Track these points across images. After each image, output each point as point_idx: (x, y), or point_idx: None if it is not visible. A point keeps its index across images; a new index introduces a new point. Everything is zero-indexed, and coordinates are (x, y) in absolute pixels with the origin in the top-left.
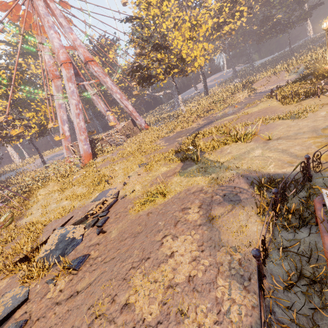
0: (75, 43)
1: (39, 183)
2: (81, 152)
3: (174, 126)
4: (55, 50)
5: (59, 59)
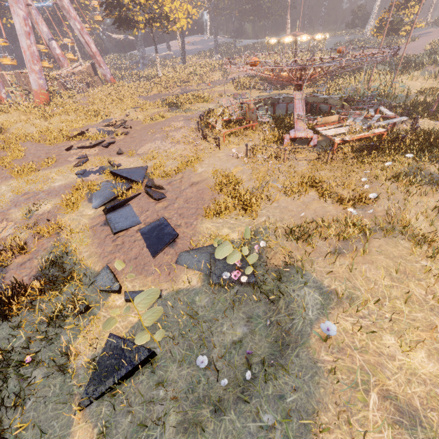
0: None
1: None
2: (33, 87)
3: (151, 87)
4: None
5: None
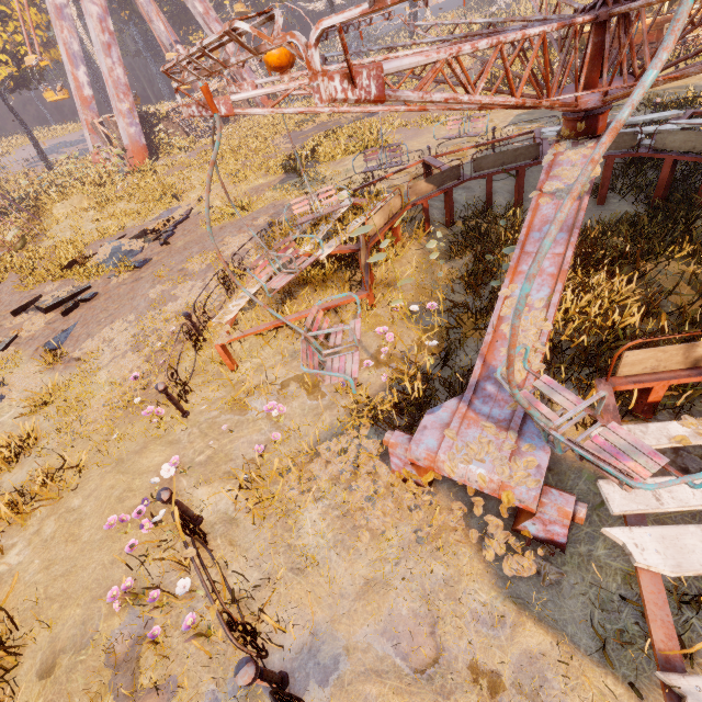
0: None
1: (51, 192)
2: (124, 142)
3: None
4: None
5: None
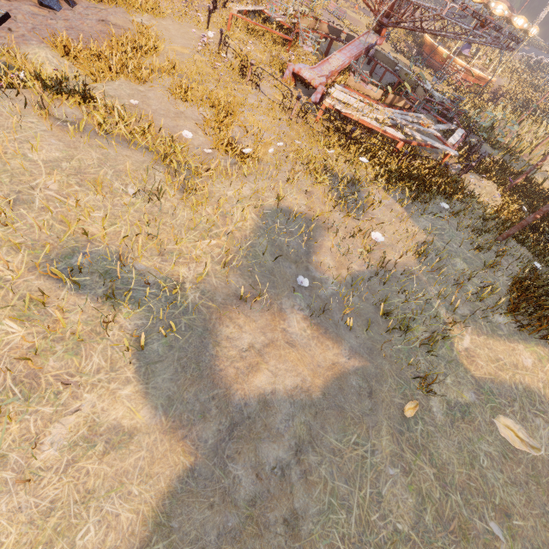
0: None
1: None
2: None
3: None
4: None
5: None
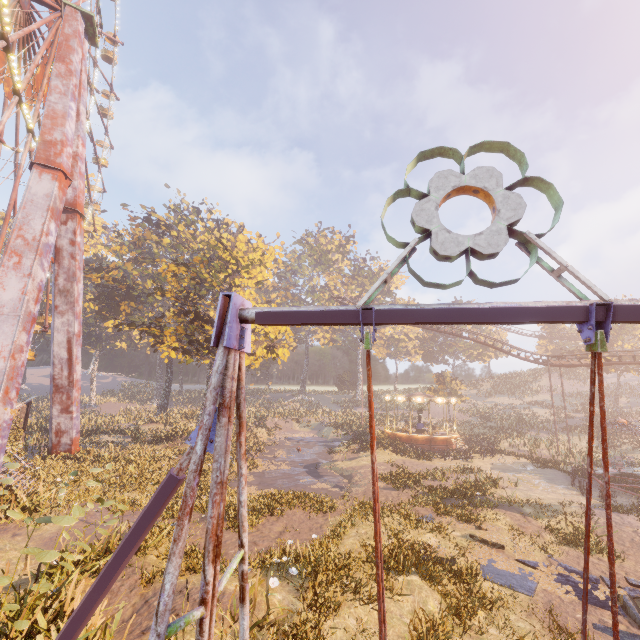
0: (79, 162)
1: None
2: None
3: None
4: (47, 128)
5: (50, 153)
